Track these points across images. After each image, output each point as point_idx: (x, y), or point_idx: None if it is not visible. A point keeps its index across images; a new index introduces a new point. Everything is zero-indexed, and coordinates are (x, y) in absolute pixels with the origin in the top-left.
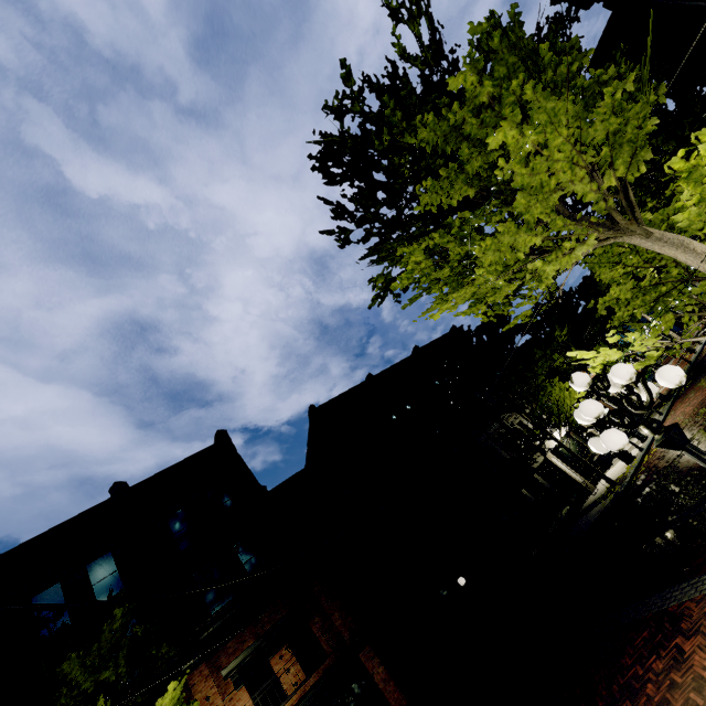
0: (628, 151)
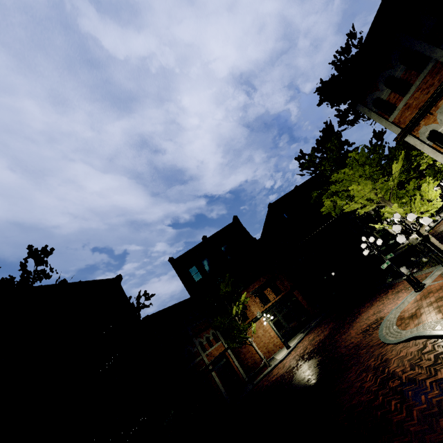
0: (384, 190)
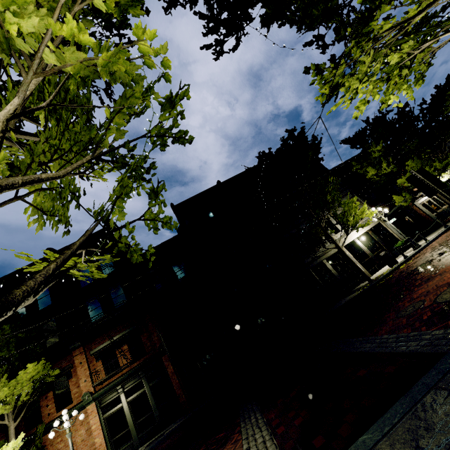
0: None
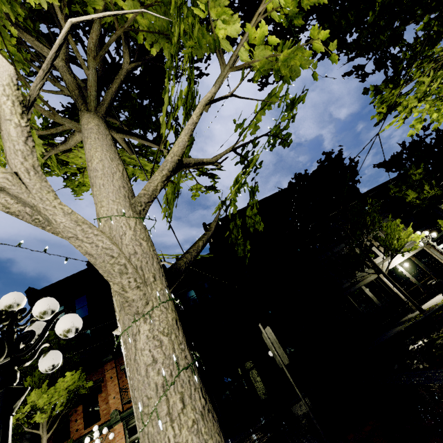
0: None
